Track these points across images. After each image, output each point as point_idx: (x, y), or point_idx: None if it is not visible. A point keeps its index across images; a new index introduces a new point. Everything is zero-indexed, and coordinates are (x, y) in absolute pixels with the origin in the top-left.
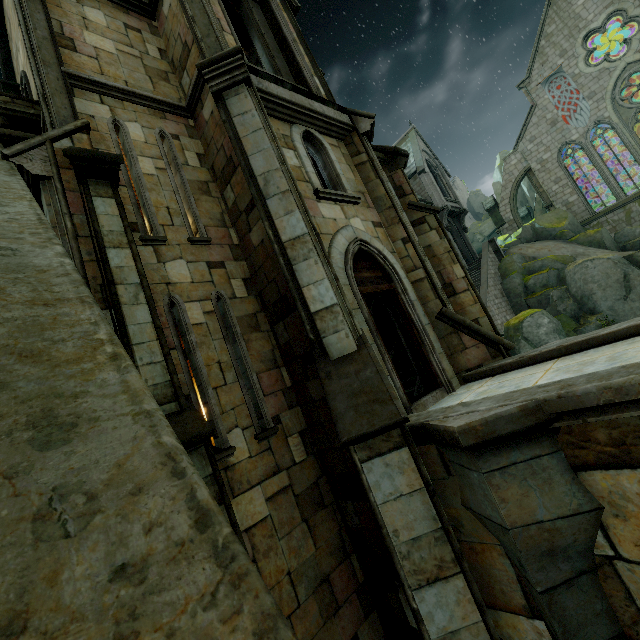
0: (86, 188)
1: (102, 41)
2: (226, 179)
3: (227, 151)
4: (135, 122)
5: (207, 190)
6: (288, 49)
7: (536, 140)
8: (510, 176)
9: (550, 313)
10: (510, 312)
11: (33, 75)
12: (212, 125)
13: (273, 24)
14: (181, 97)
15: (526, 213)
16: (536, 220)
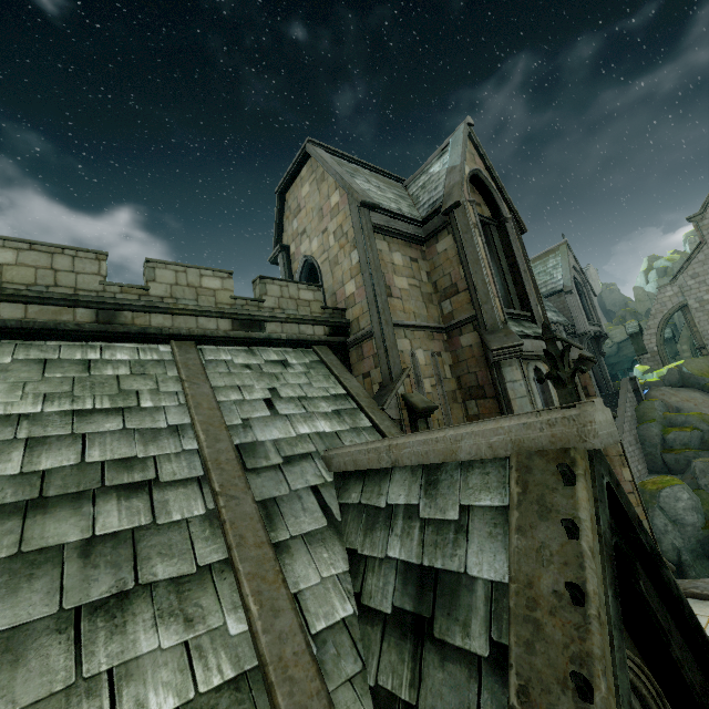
0: (417, 428)
1: (401, 281)
2: (472, 395)
3: (479, 379)
4: (420, 348)
5: (455, 398)
6: (518, 274)
7: (699, 278)
8: (662, 307)
9: (689, 484)
10: (642, 461)
11: (372, 322)
12: (468, 353)
13: (507, 249)
14: (439, 314)
15: (670, 336)
16: (684, 363)
